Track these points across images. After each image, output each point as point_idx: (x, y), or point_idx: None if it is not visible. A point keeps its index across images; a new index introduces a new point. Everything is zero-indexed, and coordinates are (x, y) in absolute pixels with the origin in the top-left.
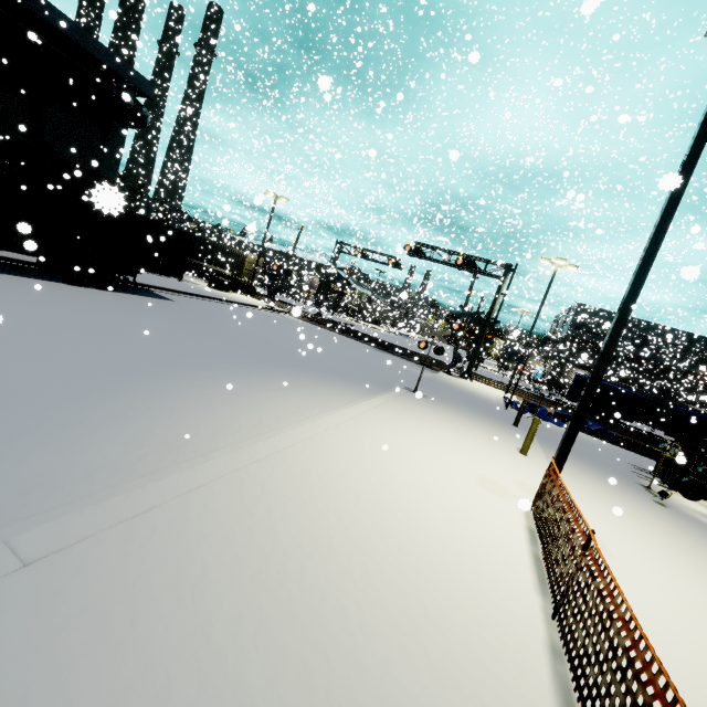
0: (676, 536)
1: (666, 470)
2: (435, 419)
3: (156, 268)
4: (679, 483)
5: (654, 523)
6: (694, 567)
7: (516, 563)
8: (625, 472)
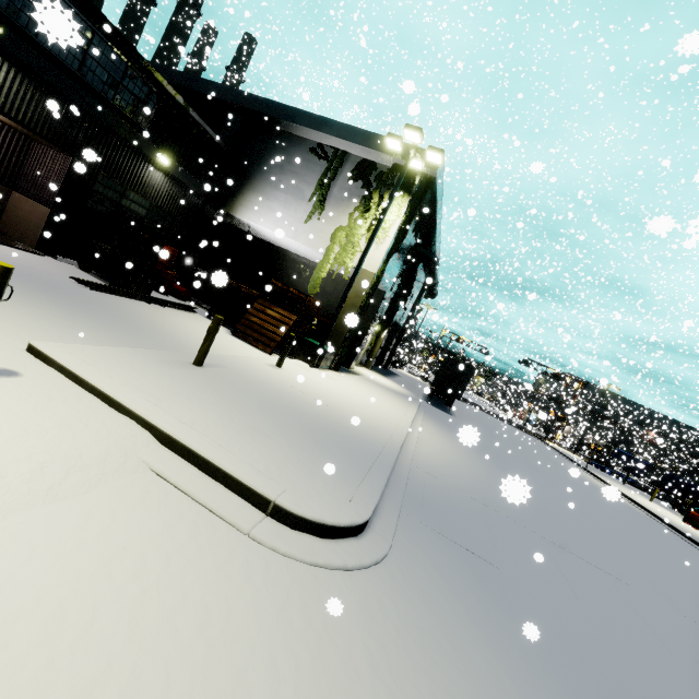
0: None
1: (681, 508)
2: (618, 485)
3: None
4: None
5: None
6: None
7: None
8: (667, 508)
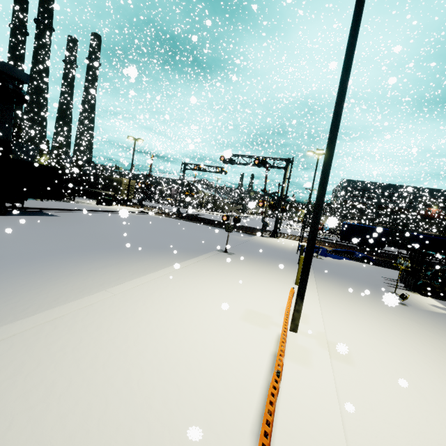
0: (413, 330)
1: (406, 277)
2: (232, 269)
3: (38, 195)
4: (416, 285)
5: (396, 321)
6: (425, 357)
7: (243, 402)
8: (379, 284)
